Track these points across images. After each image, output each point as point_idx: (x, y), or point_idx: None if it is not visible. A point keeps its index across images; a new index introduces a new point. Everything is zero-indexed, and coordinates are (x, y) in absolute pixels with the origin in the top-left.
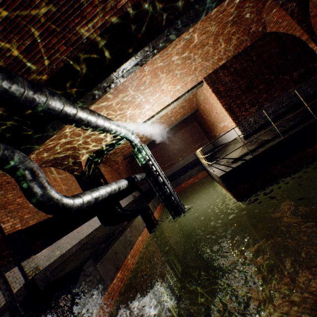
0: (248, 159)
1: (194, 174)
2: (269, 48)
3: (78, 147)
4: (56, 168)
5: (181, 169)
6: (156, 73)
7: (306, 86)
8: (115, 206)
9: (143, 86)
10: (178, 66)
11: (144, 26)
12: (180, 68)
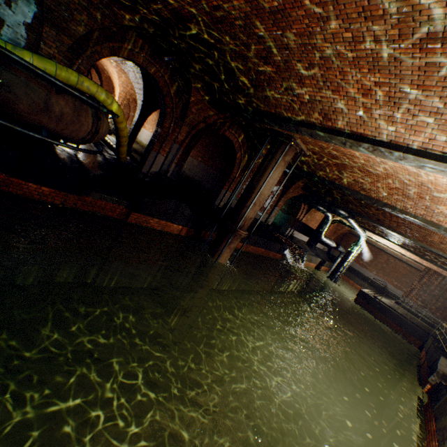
0: (376, 299)
1: (364, 288)
2: None
3: None
4: None
5: (364, 276)
6: None
7: None
8: (315, 242)
9: None
10: None
11: (395, 241)
12: None
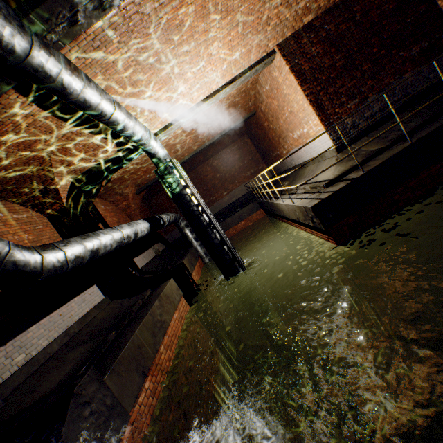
0: (358, 177)
1: (247, 215)
2: (381, 1)
3: (49, 159)
4: (5, 201)
5: (226, 208)
6: (204, 6)
7: (429, 71)
8: (127, 267)
9: (178, 35)
10: (243, 3)
11: None
12: (244, 10)
